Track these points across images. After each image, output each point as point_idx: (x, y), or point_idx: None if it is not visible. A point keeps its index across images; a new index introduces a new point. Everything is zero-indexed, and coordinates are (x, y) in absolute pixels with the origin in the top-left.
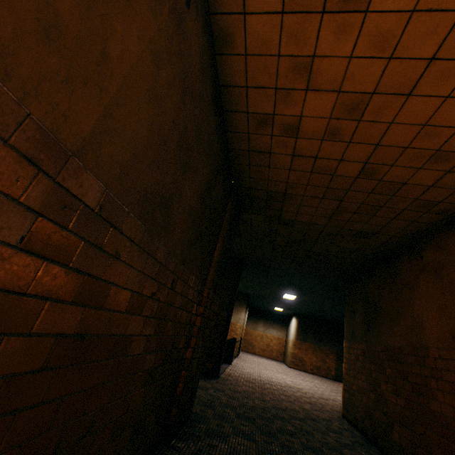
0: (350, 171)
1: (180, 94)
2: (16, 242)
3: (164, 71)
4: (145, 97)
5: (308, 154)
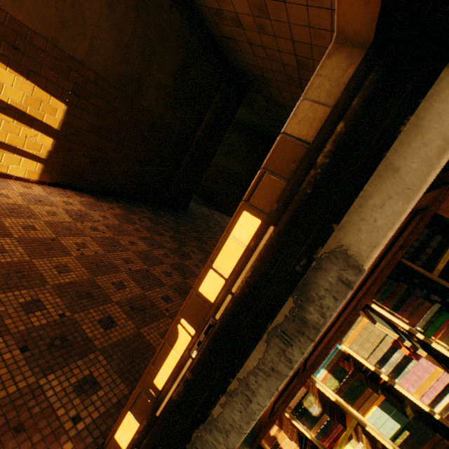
0: (291, 62)
1: (135, 16)
2: (71, 91)
3: (119, 9)
4: (109, 29)
5: (257, 44)
